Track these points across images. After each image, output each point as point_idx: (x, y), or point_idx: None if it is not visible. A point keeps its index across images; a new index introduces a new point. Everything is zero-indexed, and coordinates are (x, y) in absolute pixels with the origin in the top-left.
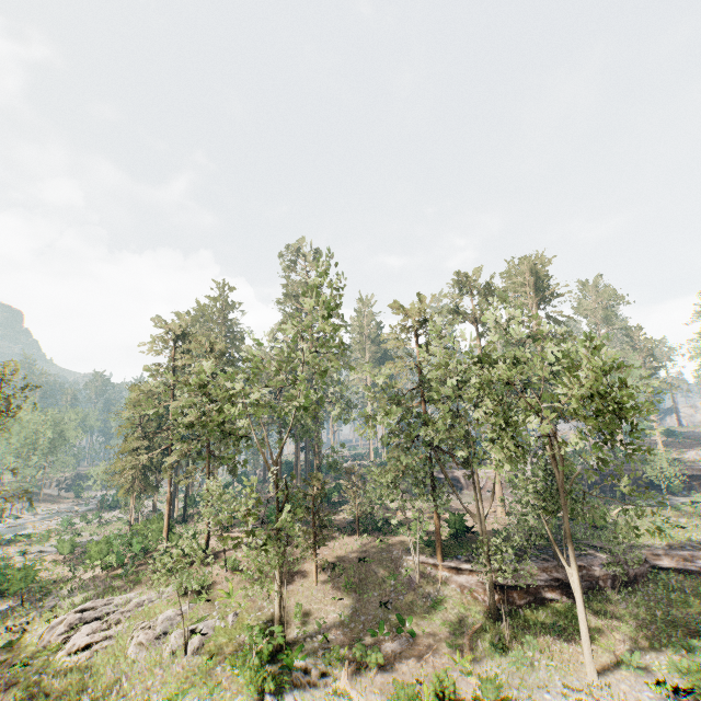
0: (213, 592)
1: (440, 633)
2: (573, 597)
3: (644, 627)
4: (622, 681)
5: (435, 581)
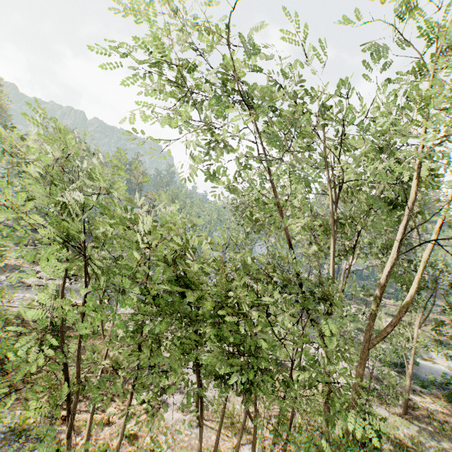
0: None
1: None
2: None
3: None
4: None
5: None
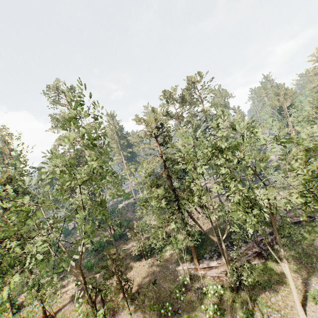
0: None
1: (214, 316)
2: (264, 258)
3: (298, 262)
4: (316, 312)
5: (198, 278)
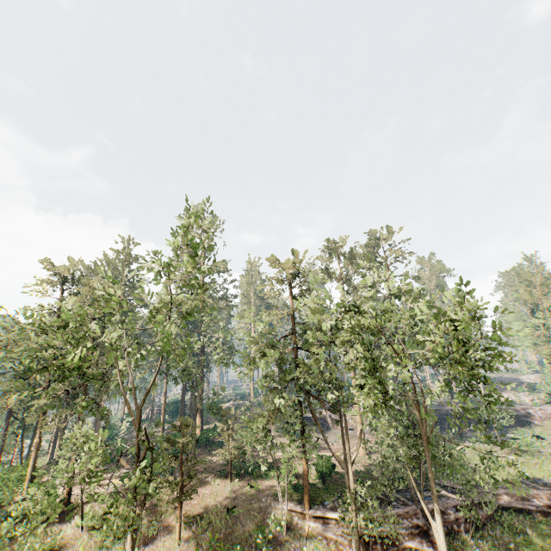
0: None
1: None
2: (432, 544)
3: None
4: None
5: (302, 531)
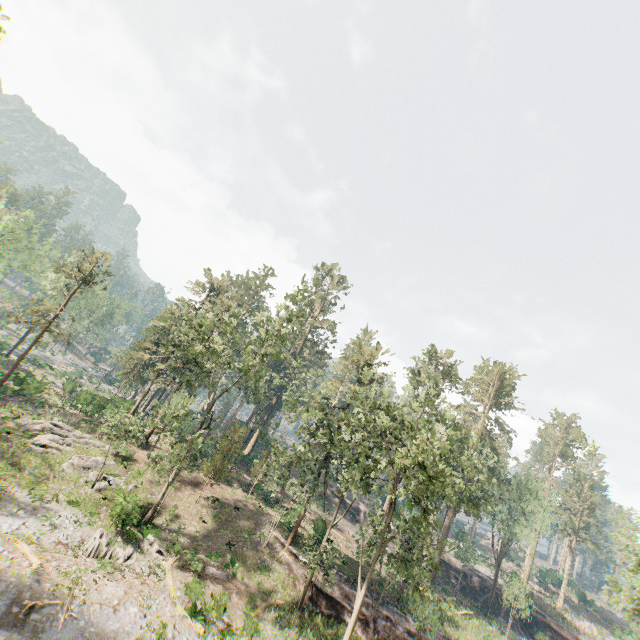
0: (132, 465)
1: (253, 588)
2: (366, 634)
3: None
4: None
5: (276, 555)
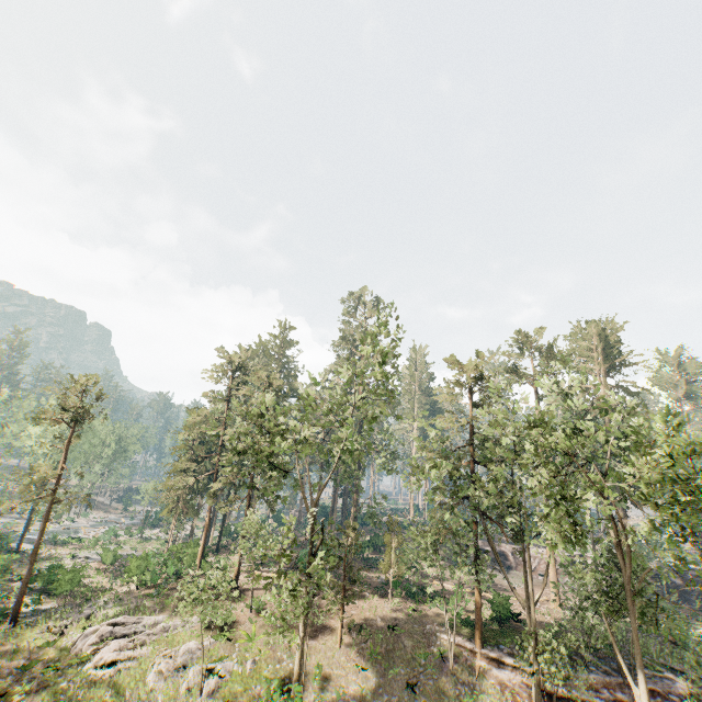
0: (235, 631)
1: None
2: None
3: None
4: None
5: (471, 670)
